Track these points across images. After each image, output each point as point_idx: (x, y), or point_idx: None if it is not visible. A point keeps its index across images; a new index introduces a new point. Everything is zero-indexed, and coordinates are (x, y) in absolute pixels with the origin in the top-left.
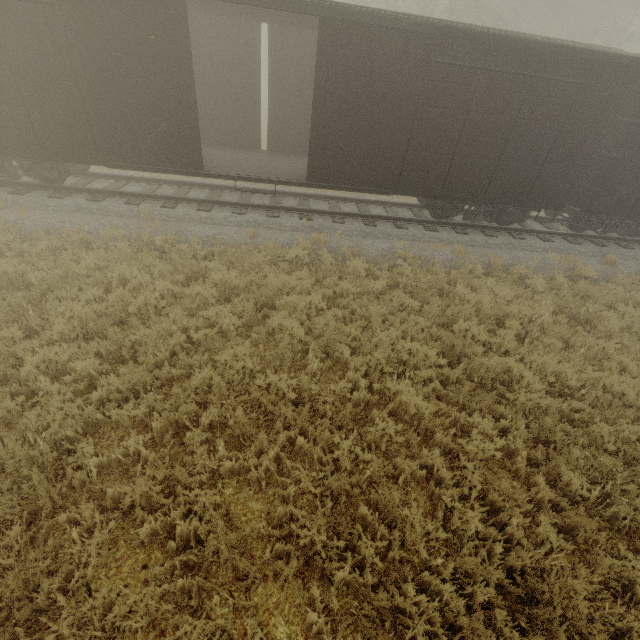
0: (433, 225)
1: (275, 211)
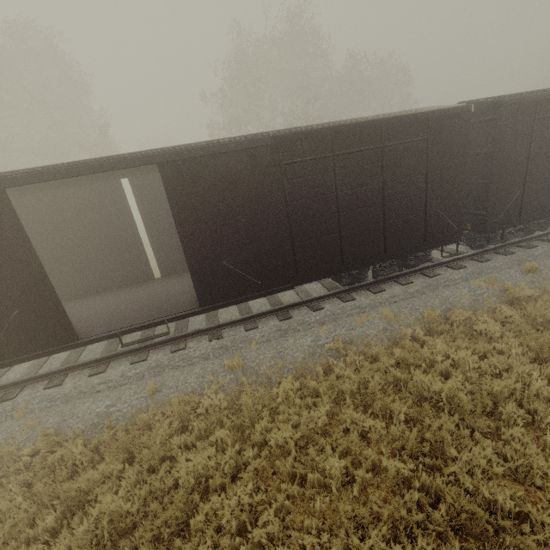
0: (347, 293)
1: (180, 341)
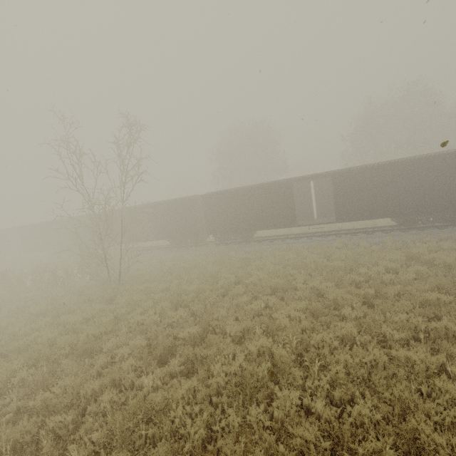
0: (405, 230)
1: (324, 236)
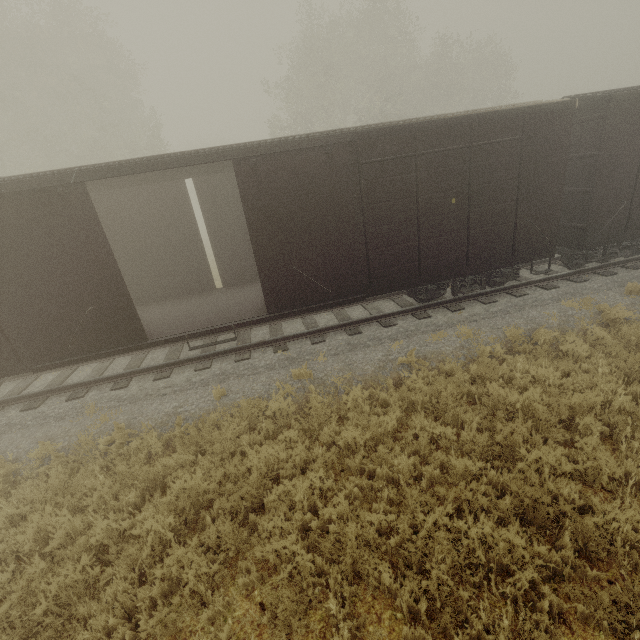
0: (422, 310)
1: (244, 351)
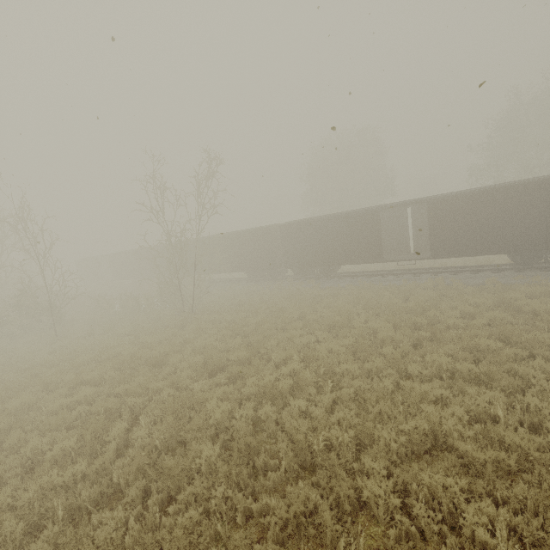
0: (522, 270)
1: (417, 274)
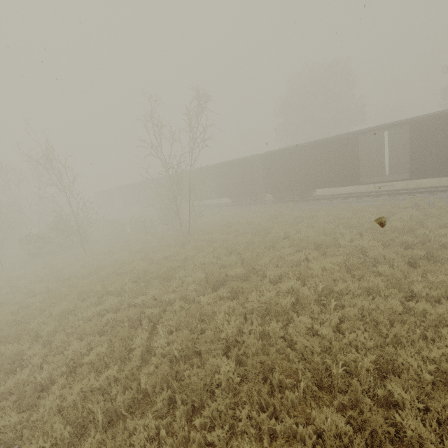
0: None
1: (393, 195)
